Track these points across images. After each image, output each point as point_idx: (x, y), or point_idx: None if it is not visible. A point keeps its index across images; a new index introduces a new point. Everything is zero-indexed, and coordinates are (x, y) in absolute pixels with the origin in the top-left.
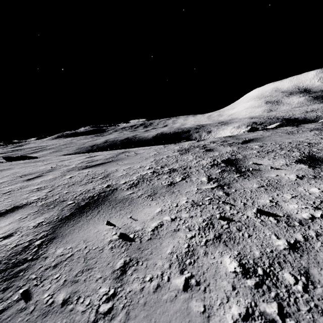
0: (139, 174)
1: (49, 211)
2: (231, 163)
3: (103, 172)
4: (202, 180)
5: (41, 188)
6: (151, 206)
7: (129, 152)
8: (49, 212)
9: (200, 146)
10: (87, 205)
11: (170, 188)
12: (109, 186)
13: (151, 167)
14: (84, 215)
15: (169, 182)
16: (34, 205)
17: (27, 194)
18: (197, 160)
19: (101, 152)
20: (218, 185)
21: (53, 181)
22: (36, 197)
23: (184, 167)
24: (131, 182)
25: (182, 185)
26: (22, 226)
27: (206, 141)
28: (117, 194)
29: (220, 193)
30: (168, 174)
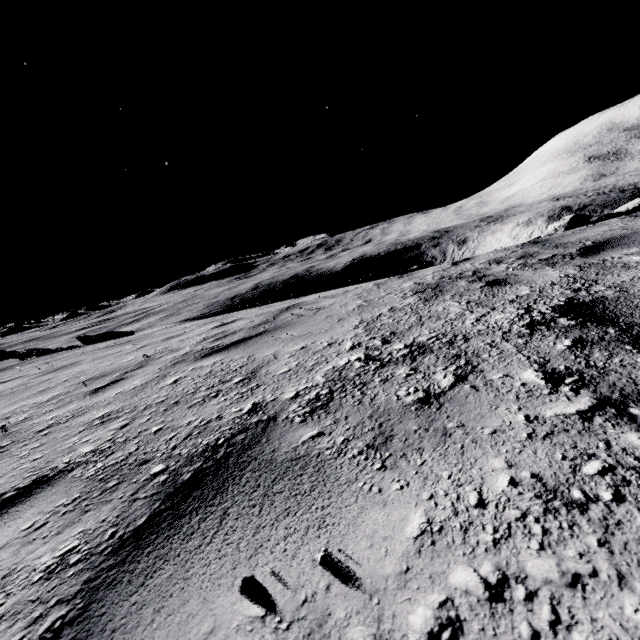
0: (329, 367)
1: (101, 501)
2: (591, 315)
3: (244, 363)
4: (526, 381)
5: (109, 416)
6: (384, 497)
7: (300, 306)
8: (99, 508)
9: (467, 275)
10: (195, 483)
11: (431, 415)
12: (256, 408)
13: (356, 342)
14: (181, 530)
15: (420, 393)
16: (77, 474)
17: (77, 435)
18: (475, 313)
19: (246, 311)
20: (598, 401)
21: (139, 394)
22: (90, 446)
23: (447, 337)
24: (312, 393)
25: (466, 404)
26: (21, 565)
27: (475, 260)
28: (276, 439)
29: (634, 440)
30: (410, 364)
